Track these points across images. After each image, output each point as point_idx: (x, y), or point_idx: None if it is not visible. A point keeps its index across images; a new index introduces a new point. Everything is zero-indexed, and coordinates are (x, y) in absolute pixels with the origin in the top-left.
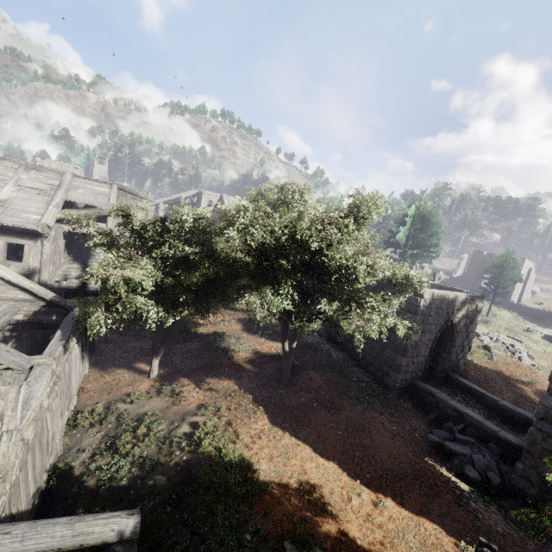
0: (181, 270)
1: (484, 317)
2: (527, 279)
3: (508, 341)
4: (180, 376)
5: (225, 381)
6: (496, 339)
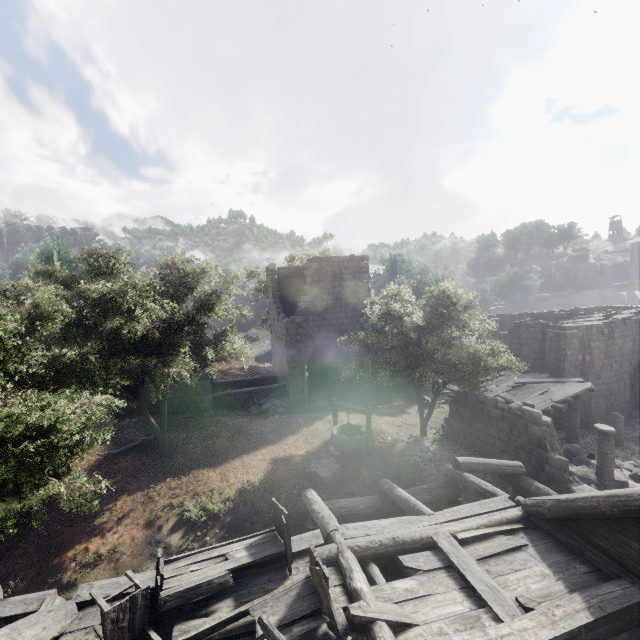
0: (75, 383)
1: None
2: None
3: None
4: (56, 558)
5: (117, 504)
6: None
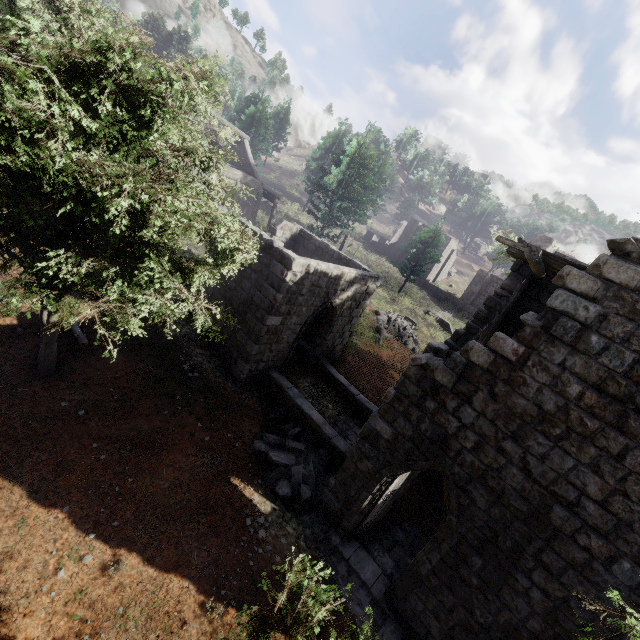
0: None
1: (395, 294)
2: (448, 259)
3: (404, 323)
4: None
5: None
6: (394, 320)
